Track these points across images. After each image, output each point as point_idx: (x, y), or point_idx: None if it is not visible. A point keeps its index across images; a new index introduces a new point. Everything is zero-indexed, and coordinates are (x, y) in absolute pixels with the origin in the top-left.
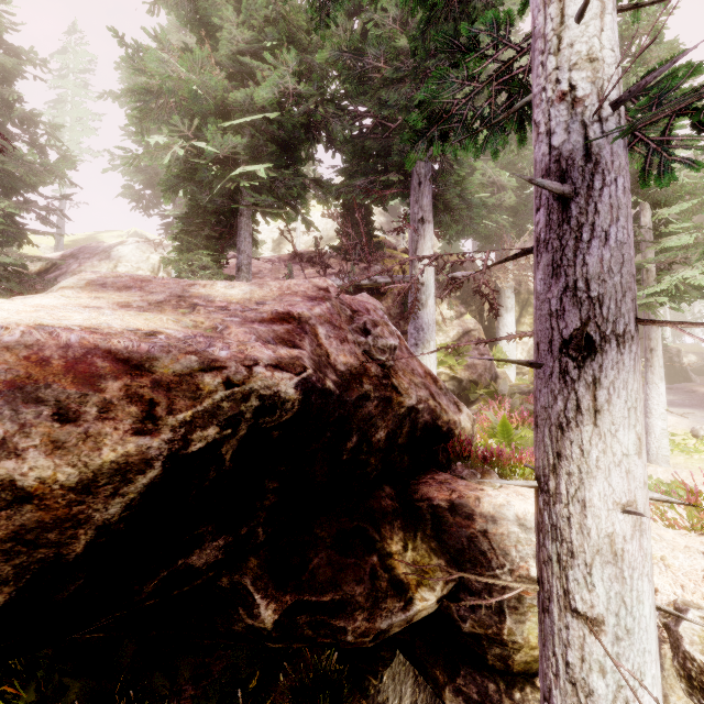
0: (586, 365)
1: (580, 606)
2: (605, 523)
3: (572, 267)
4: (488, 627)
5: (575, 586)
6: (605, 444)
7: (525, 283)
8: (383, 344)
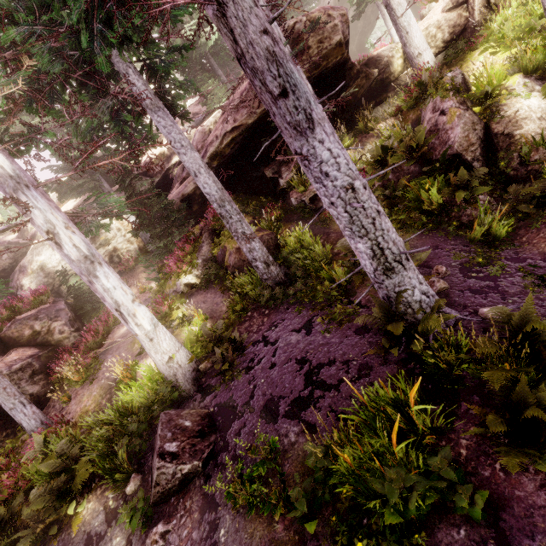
0: None
1: (399, 16)
2: None
3: None
4: (388, 72)
5: (398, 13)
6: None
7: None
8: None
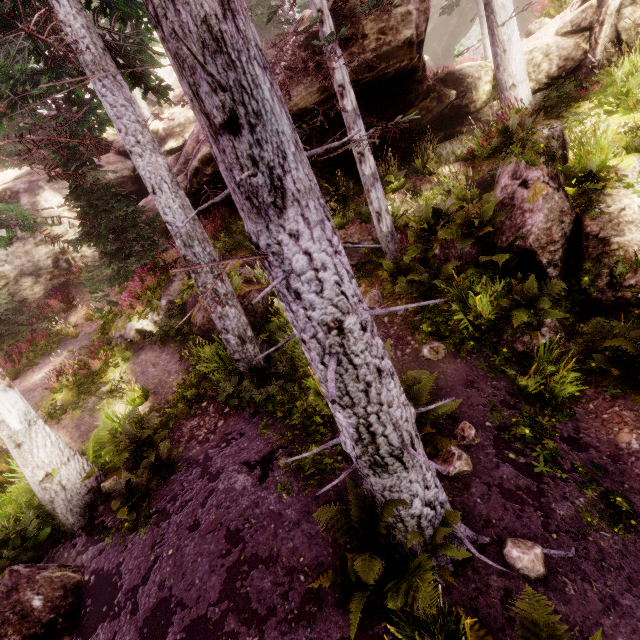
0: None
1: (500, 23)
2: None
3: None
4: (469, 99)
5: (498, 20)
6: None
7: None
8: None
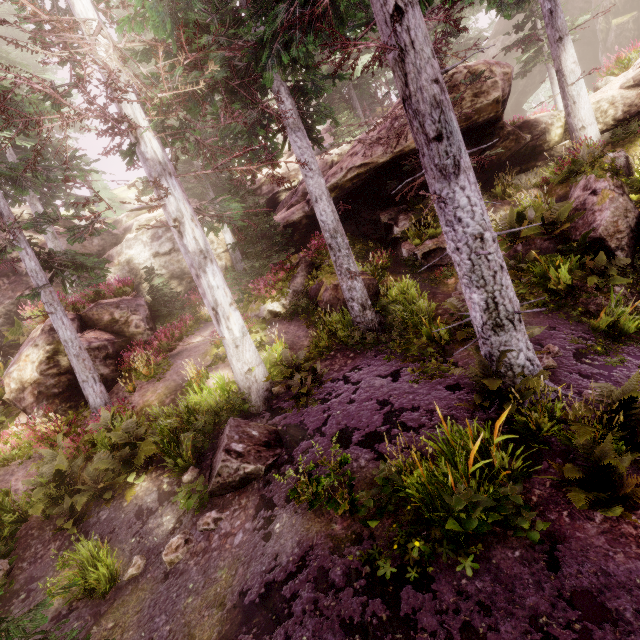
0: (562, 42)
1: (570, 83)
2: (571, 67)
3: (556, 26)
4: (543, 140)
5: (568, 81)
6: (568, 54)
7: None
8: None
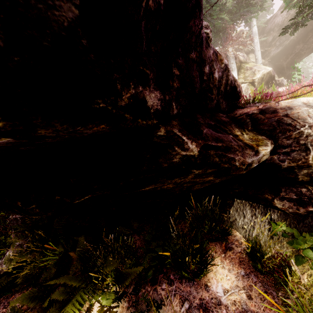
0: None
1: None
2: None
3: None
4: (299, 160)
5: None
6: None
7: (239, 54)
8: (205, 25)
